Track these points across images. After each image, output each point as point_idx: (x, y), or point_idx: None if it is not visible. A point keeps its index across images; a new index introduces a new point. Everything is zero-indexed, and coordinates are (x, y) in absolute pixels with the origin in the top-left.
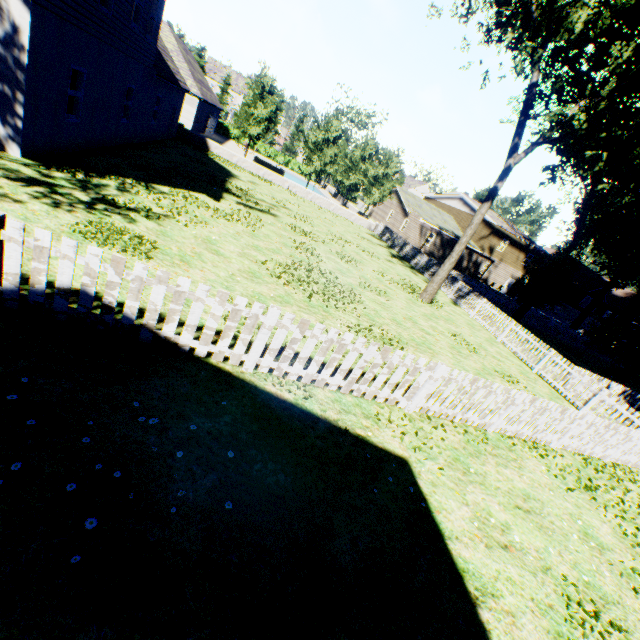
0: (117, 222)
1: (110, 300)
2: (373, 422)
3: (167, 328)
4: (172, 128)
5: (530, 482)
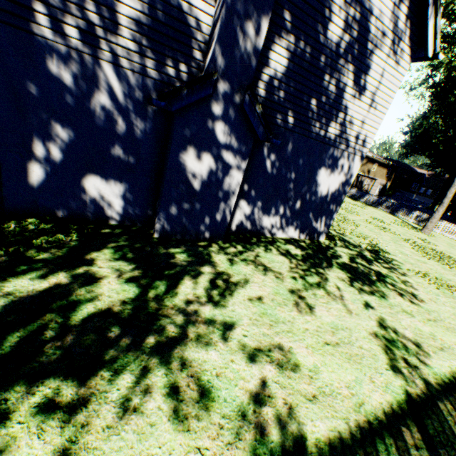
0: (405, 267)
1: None
2: None
3: None
4: None
5: None
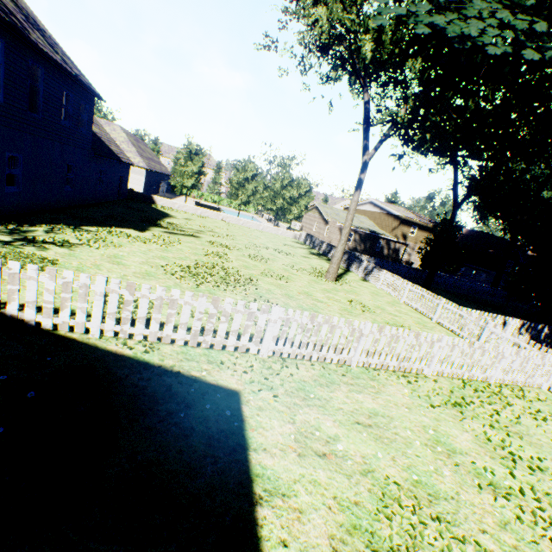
0: (28, 251)
1: None
2: (216, 366)
3: (11, 307)
4: (122, 192)
5: (385, 403)
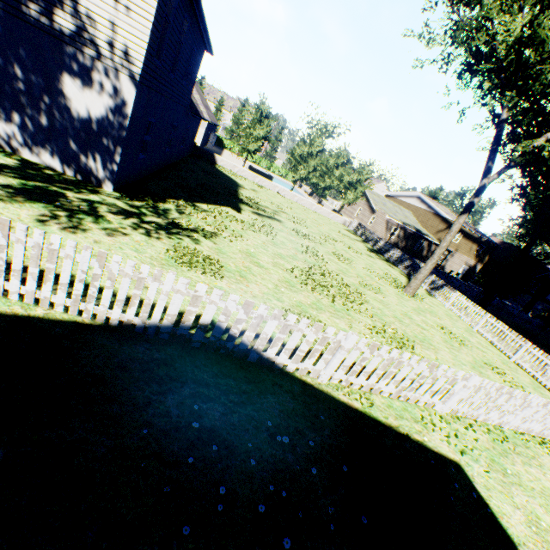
0: (189, 244)
1: (235, 331)
2: (422, 426)
3: (270, 351)
4: (190, 147)
5: None
